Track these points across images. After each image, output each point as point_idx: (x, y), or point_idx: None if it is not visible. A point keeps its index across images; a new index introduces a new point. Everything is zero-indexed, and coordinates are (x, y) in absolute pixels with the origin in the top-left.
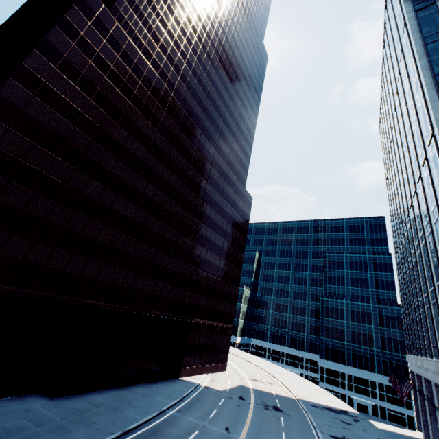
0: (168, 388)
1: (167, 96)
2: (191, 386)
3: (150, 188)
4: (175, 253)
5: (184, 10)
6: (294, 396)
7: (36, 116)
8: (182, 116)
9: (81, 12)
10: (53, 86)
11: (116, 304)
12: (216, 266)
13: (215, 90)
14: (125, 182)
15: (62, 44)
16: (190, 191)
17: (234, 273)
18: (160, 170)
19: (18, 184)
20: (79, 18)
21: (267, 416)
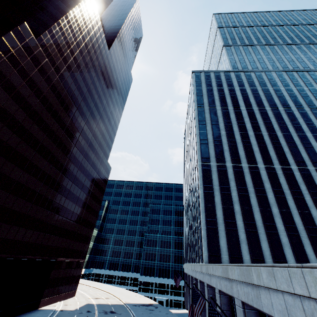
0: None
1: (66, 98)
2: (50, 312)
3: (42, 161)
4: (52, 209)
5: (87, 46)
6: (123, 303)
7: None
8: (74, 112)
9: (15, 37)
10: None
11: None
12: (80, 216)
13: (98, 97)
14: (24, 157)
15: None
16: (71, 163)
17: (92, 220)
18: (52, 148)
19: None
20: (13, 40)
21: None
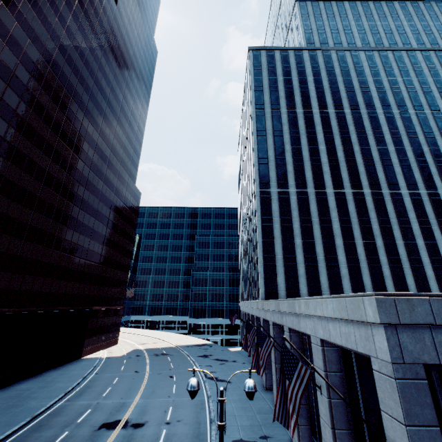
0: (77, 366)
1: (67, 101)
2: (96, 359)
3: (54, 196)
4: (76, 253)
5: (82, 4)
6: (174, 345)
7: None
8: (82, 121)
9: None
10: None
11: (27, 307)
12: (111, 259)
13: (111, 90)
14: (31, 193)
15: None
16: (89, 194)
17: (126, 262)
18: (62, 177)
19: None
20: None
21: (159, 359)
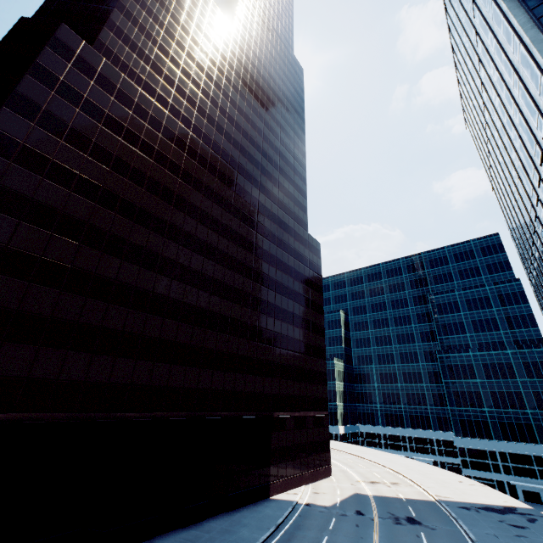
0: (255, 515)
1: (184, 136)
2: (287, 507)
3: (183, 252)
4: (231, 330)
5: (187, 32)
6: (433, 498)
7: (18, 187)
8: (209, 157)
9: (56, 54)
10: (35, 147)
11: (165, 411)
12: (290, 338)
13: (245, 119)
14: (149, 251)
15: (37, 95)
16: (236, 248)
17: (316, 343)
18: (192, 228)
19: (5, 276)
20: (55, 61)
21: (401, 535)
